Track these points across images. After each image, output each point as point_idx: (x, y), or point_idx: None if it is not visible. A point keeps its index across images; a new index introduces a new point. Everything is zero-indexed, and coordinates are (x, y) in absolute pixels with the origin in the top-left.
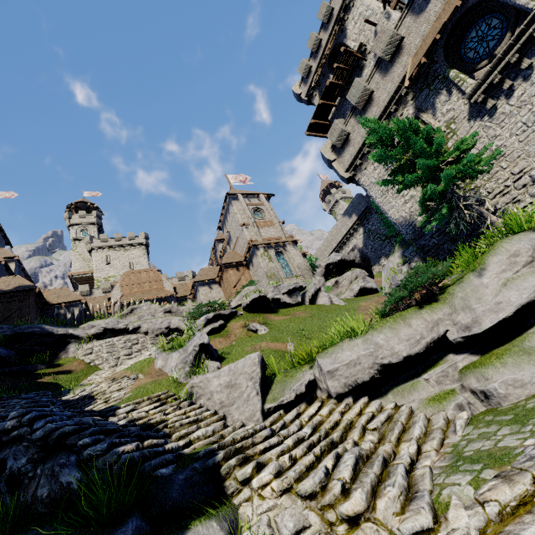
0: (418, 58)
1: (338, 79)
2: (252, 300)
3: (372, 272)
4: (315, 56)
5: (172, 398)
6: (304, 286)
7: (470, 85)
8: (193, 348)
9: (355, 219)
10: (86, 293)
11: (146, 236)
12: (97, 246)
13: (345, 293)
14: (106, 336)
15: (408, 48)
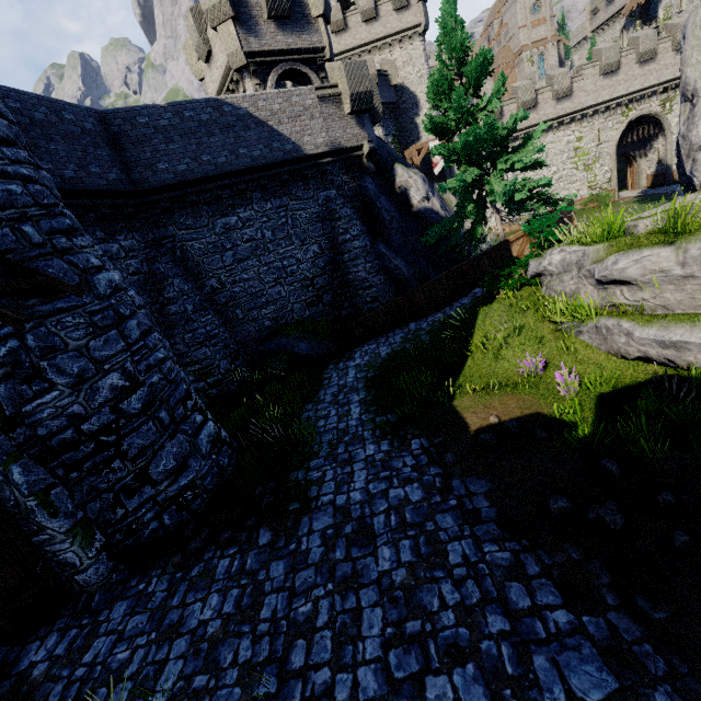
0: (629, 7)
1: None
2: None
3: None
4: None
5: None
6: None
7: None
8: None
9: None
10: None
11: None
12: None
13: None
14: None
15: None
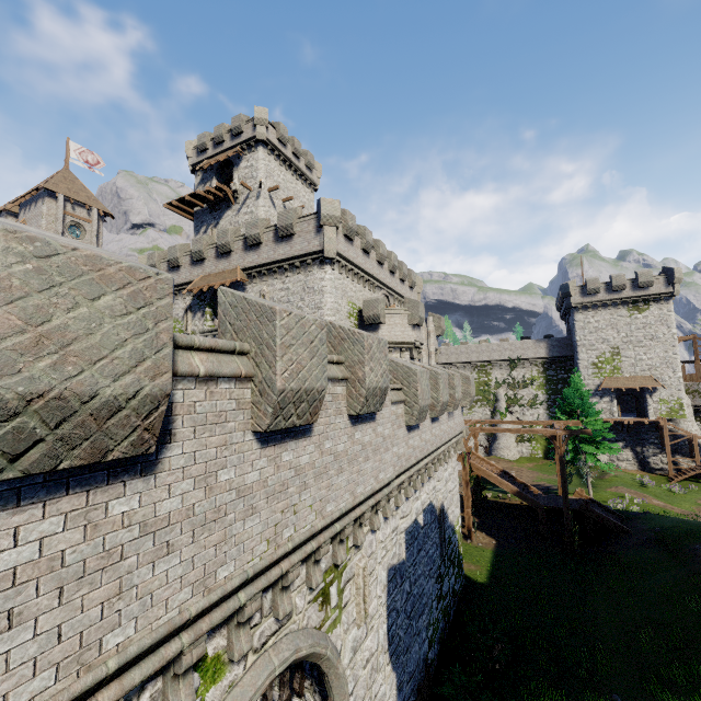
0: (198, 284)
1: (210, 194)
2: None
3: None
4: (216, 145)
5: None
6: None
7: (206, 325)
8: None
9: None
10: None
11: None
12: None
13: None
14: None
15: (205, 267)
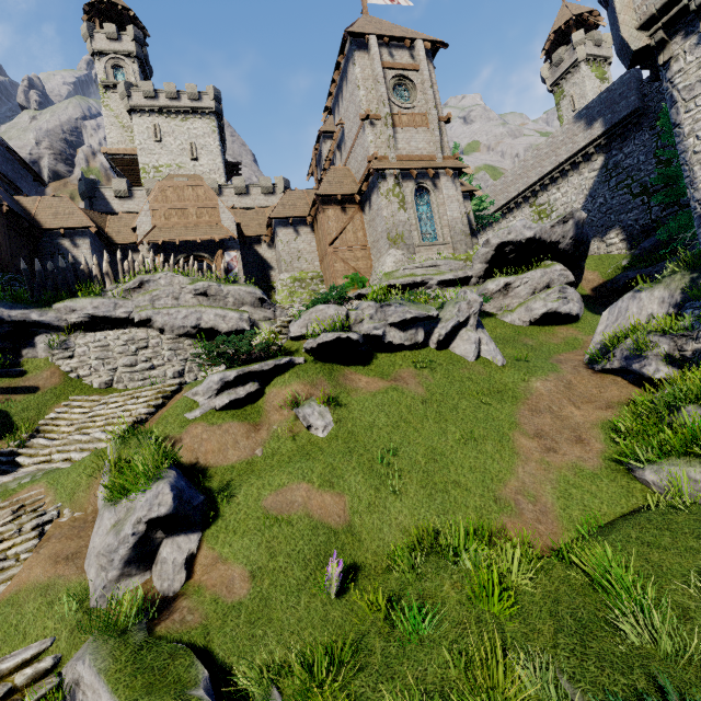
0: None
1: None
2: (321, 343)
3: (582, 269)
4: None
5: (34, 697)
6: (437, 313)
7: None
8: (131, 529)
9: (598, 133)
10: (123, 194)
11: (217, 96)
12: (138, 104)
13: (515, 313)
14: (98, 327)
15: None
